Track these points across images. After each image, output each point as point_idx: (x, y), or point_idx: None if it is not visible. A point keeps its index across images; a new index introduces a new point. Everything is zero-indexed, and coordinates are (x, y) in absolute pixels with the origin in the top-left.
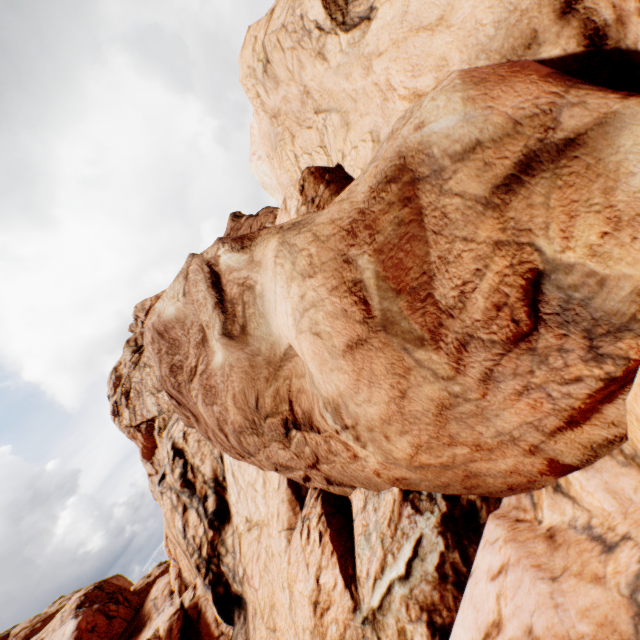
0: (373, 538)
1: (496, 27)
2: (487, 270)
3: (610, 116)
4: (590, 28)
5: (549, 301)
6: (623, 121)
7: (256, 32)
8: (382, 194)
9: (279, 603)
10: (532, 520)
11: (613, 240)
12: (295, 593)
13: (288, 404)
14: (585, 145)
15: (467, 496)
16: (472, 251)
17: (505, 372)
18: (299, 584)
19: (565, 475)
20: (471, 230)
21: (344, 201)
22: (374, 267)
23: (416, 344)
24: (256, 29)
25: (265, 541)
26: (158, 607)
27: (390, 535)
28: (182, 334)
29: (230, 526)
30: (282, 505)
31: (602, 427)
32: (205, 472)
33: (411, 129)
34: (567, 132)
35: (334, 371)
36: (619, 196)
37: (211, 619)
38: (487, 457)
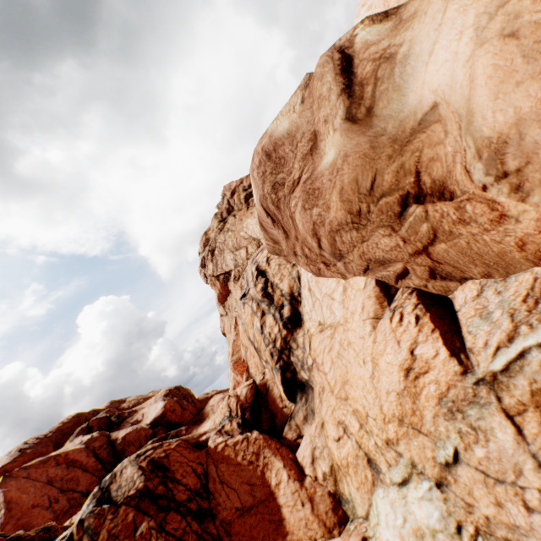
0: (496, 315)
1: None
2: None
3: None
4: None
5: None
6: None
7: None
8: None
9: (354, 378)
10: None
11: None
12: (380, 364)
13: (413, 176)
14: None
15: None
16: None
17: None
18: (386, 356)
19: None
20: None
21: None
22: None
23: None
24: None
25: (339, 337)
26: (214, 411)
27: (525, 309)
28: (289, 150)
29: (301, 330)
30: (368, 300)
31: None
32: (283, 288)
33: None
34: None
35: (522, 84)
36: None
37: (276, 395)
38: None
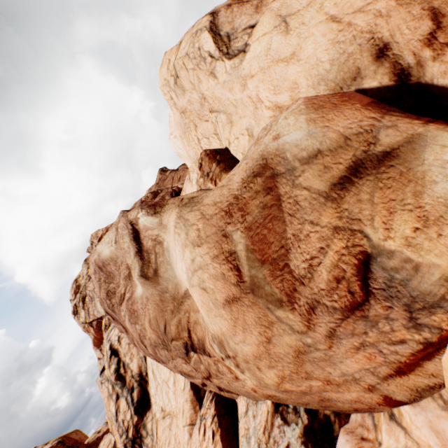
0: (252, 442)
1: (331, 64)
2: (329, 249)
3: (416, 136)
4: (398, 68)
5: (376, 278)
6: (426, 141)
7: (170, 56)
8: (251, 184)
9: None
10: (374, 440)
11: (423, 234)
12: None
13: (187, 332)
14: (398, 157)
15: (323, 411)
16: (317, 232)
17: (345, 332)
18: None
19: (398, 406)
20: (316, 215)
21: (224, 187)
22: (245, 241)
23: (276, 305)
24: (170, 54)
25: (174, 429)
26: None
27: (265, 441)
28: (115, 269)
29: (150, 412)
30: (186, 404)
31: (424, 377)
32: (133, 368)
33: (270, 139)
34: (384, 146)
35: (217, 317)
36: (426, 199)
37: None
38: (336, 389)
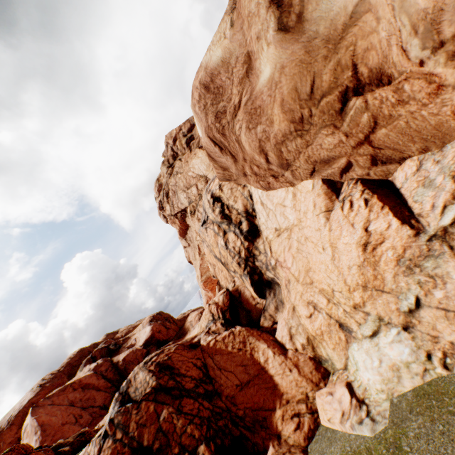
0: (438, 180)
1: None
2: None
3: None
4: None
5: None
6: None
7: None
8: None
9: (316, 265)
10: None
11: None
12: (339, 247)
13: (351, 70)
14: None
15: None
16: None
17: None
18: (343, 239)
19: None
20: None
21: None
22: None
23: None
24: None
25: (296, 236)
26: (193, 325)
27: None
28: (226, 78)
29: (260, 239)
30: (318, 198)
31: None
32: (238, 208)
33: None
34: None
35: None
36: None
37: (248, 296)
38: None
